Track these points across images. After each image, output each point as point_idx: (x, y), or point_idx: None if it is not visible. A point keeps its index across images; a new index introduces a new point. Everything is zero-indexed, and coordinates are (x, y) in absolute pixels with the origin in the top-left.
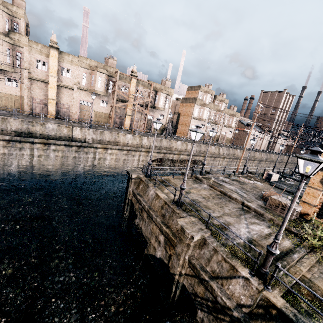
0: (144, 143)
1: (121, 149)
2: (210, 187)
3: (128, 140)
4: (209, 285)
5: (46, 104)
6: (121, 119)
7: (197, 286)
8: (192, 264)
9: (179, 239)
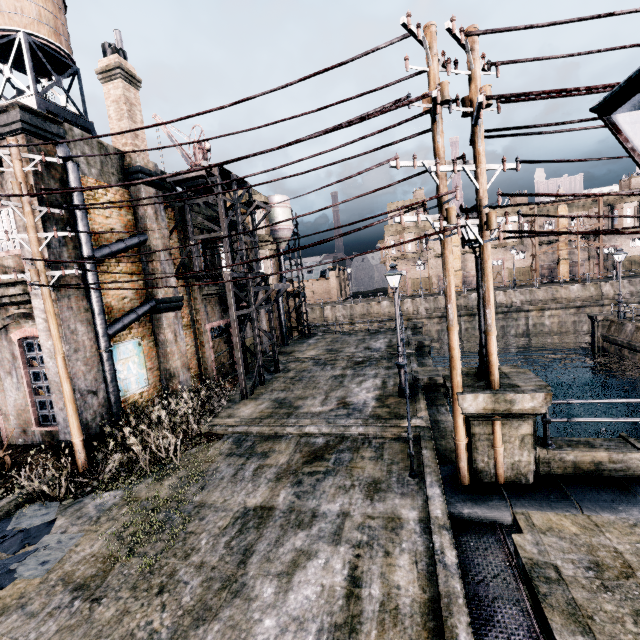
0: (606, 292)
1: (566, 307)
2: None
3: (575, 293)
4: None
5: None
6: (551, 269)
7: None
8: None
9: None
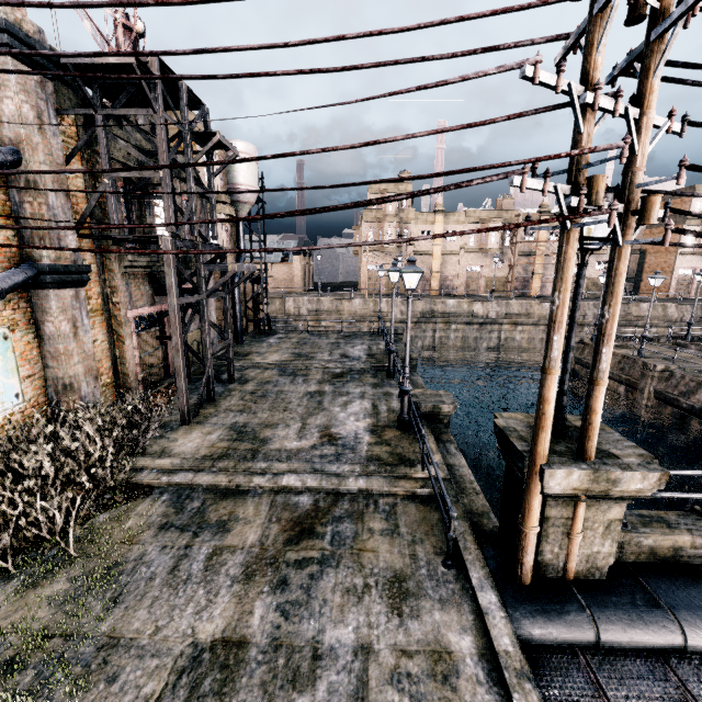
0: None
1: (536, 324)
2: (701, 352)
3: (547, 310)
4: (675, 400)
5: (428, 280)
6: (524, 282)
7: (664, 410)
8: (657, 393)
9: (641, 375)
